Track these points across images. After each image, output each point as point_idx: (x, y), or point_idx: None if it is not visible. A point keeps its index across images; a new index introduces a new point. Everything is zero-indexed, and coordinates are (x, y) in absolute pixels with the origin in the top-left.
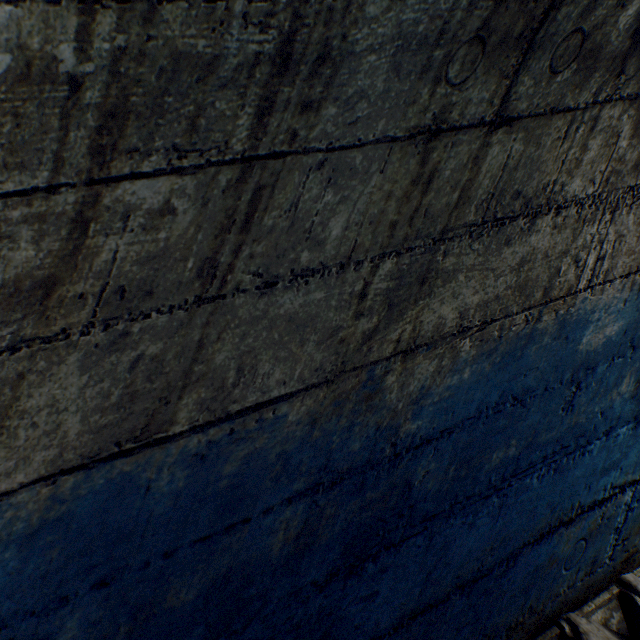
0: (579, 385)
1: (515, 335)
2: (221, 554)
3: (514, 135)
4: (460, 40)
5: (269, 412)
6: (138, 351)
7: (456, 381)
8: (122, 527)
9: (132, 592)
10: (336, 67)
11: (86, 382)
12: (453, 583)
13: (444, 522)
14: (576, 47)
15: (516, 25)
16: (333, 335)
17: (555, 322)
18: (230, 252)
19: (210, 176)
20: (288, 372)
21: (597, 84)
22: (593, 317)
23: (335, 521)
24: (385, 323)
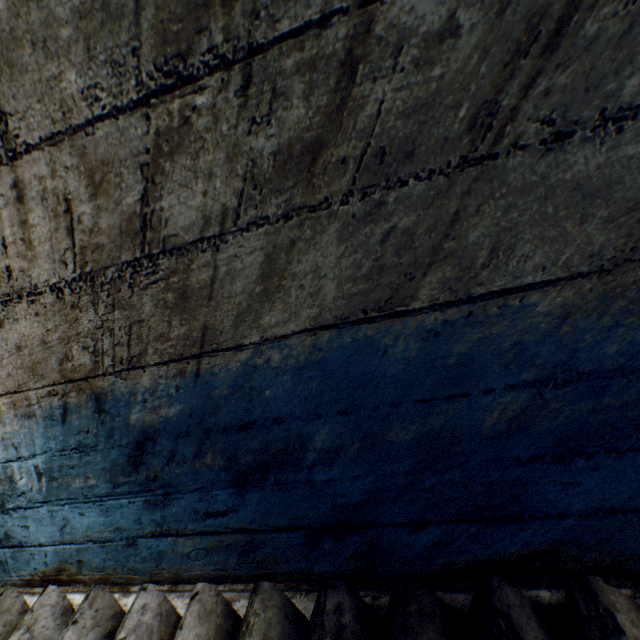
0: None
1: None
2: (437, 415)
3: None
4: None
5: (515, 300)
6: (390, 224)
7: None
8: (361, 377)
9: (364, 423)
10: None
11: (342, 253)
12: None
13: None
14: None
15: None
16: (632, 210)
17: None
18: (517, 89)
19: None
20: (551, 256)
21: None
22: None
23: (556, 415)
24: None
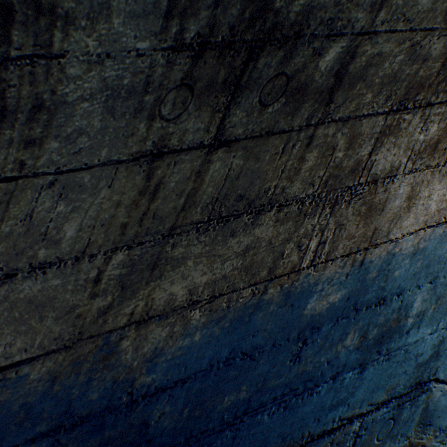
0: (306, 341)
1: (243, 305)
2: None
3: (234, 153)
4: (168, 87)
5: (12, 373)
6: None
7: (188, 342)
8: None
9: None
10: (52, 113)
11: None
12: None
13: None
14: (283, 86)
15: (219, 73)
16: (71, 311)
17: (281, 293)
18: None
19: None
20: (29, 341)
21: (308, 111)
22: (317, 288)
23: None
24: (119, 300)
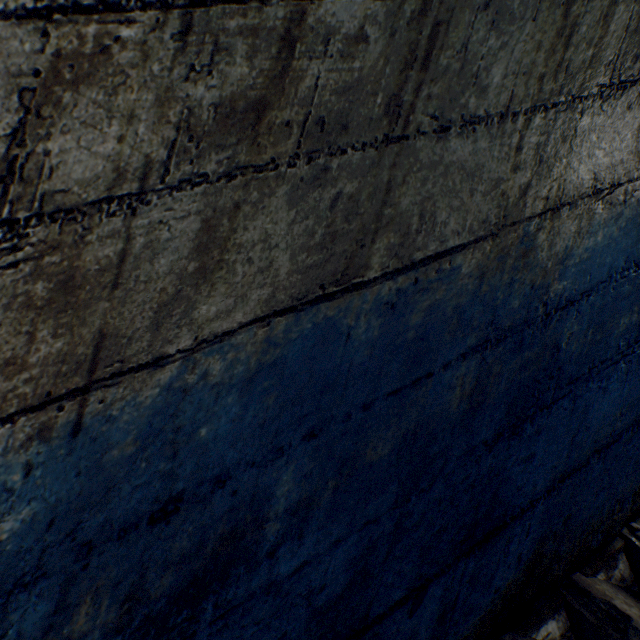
0: None
1: (635, 201)
2: (409, 409)
3: None
4: None
5: (445, 263)
6: (336, 189)
7: (591, 244)
8: (327, 376)
9: (337, 445)
10: None
11: (293, 218)
12: (592, 448)
13: (584, 386)
14: None
15: None
16: (495, 188)
17: None
18: (411, 91)
19: (397, 5)
20: (460, 223)
21: None
22: None
23: (500, 380)
24: (536, 179)
